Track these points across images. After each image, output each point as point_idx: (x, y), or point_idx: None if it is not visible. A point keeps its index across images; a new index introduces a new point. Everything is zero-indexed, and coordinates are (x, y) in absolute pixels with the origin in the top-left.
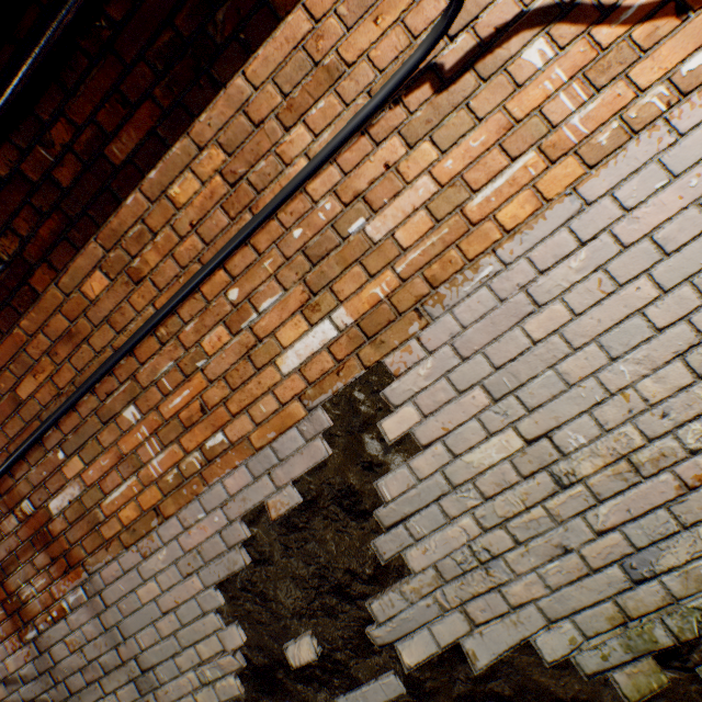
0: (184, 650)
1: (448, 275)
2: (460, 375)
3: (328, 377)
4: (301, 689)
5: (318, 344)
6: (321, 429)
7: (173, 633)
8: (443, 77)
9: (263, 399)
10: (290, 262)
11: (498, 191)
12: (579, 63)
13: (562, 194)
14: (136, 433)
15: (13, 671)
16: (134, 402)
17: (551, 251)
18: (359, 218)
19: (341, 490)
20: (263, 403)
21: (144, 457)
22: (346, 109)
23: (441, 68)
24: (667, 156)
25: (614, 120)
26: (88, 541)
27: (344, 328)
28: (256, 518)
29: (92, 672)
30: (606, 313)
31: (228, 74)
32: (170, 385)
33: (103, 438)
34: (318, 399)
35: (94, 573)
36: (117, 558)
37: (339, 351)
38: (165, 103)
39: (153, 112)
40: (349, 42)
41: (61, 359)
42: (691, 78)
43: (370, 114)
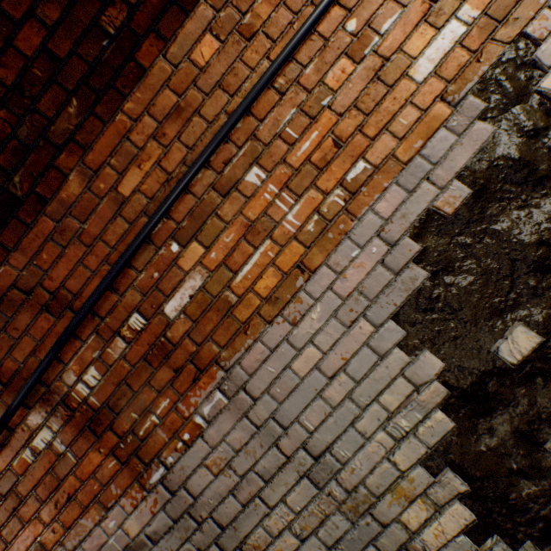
0: (365, 411)
1: None
2: None
3: (467, 69)
4: (522, 393)
5: (449, 45)
6: (477, 113)
7: (347, 396)
8: None
9: (402, 113)
10: None
11: None
12: None
13: None
14: (262, 195)
15: (136, 535)
16: (256, 163)
17: None
18: None
19: (510, 168)
20: (402, 116)
21: (275, 217)
22: None
23: None
24: None
25: None
26: (219, 333)
27: (472, 22)
28: (421, 230)
29: (247, 489)
30: None
31: None
32: (295, 133)
33: (224, 212)
34: (464, 90)
35: (232, 367)
36: (259, 339)
37: (472, 44)
38: None
39: None
40: None
41: (169, 140)
42: None
43: None
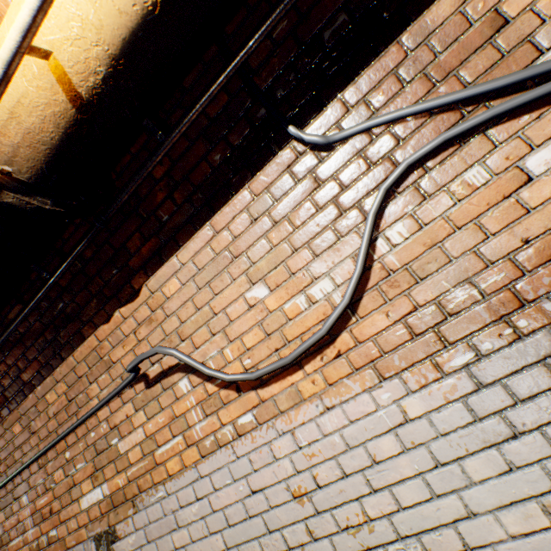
0: None
1: (146, 487)
2: (146, 550)
3: (97, 521)
4: None
5: (96, 499)
6: None
7: None
8: (150, 381)
9: (73, 519)
10: (89, 447)
11: (168, 450)
12: (200, 397)
13: (191, 465)
14: (26, 511)
15: None
16: (27, 492)
17: (186, 496)
18: (116, 437)
19: None
20: (73, 521)
21: (27, 526)
22: (113, 381)
23: (149, 376)
24: (232, 466)
25: (213, 434)
26: None
27: (106, 495)
28: None
29: None
30: (204, 546)
31: (68, 354)
32: (41, 491)
33: (14, 506)
34: (91, 533)
35: None
36: None
37: (103, 507)
38: (43, 361)
39: (39, 363)
40: (114, 352)
41: (3, 457)
42: (242, 427)
43: (117, 393)
